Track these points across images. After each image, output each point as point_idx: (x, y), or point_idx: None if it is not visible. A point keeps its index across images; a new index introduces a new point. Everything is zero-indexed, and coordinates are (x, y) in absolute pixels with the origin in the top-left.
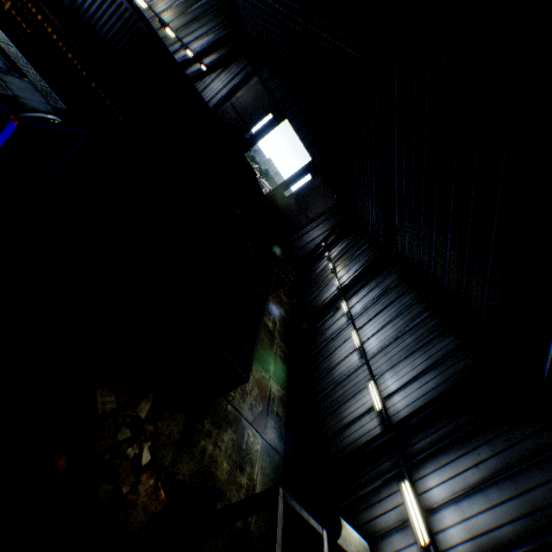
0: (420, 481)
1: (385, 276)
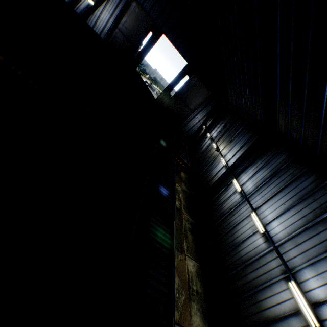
0: None
1: (272, 157)
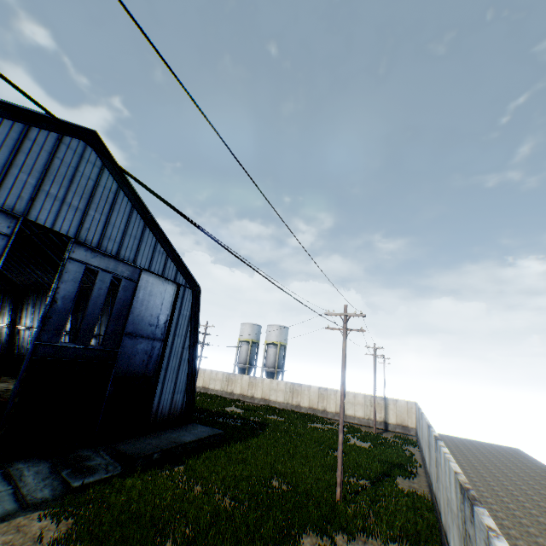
0: None
1: (29, 298)
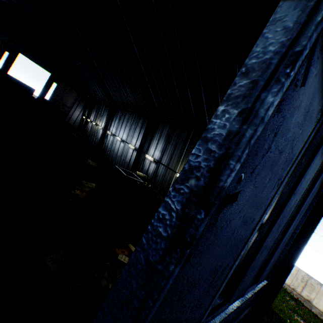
0: (149, 153)
1: (117, 113)
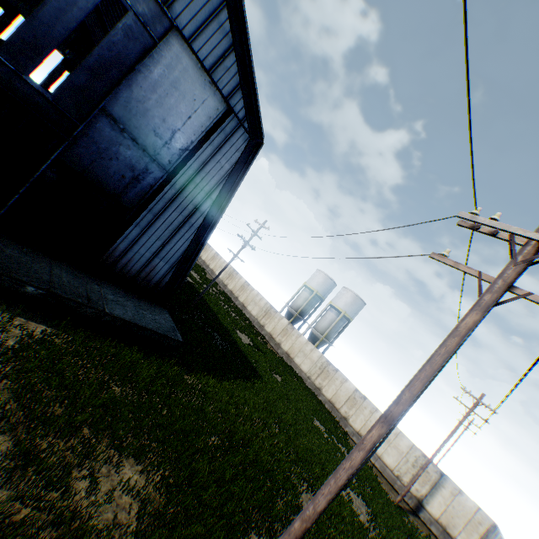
0: None
1: None
